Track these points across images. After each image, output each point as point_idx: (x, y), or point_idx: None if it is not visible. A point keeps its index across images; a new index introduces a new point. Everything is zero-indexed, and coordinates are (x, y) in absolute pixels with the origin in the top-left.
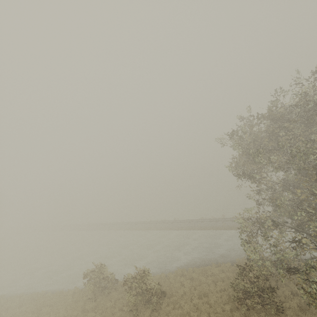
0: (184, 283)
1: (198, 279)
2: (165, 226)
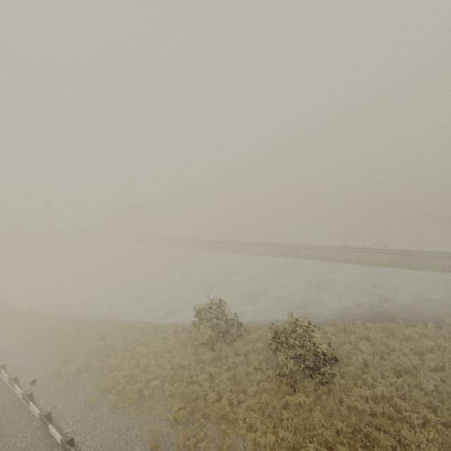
0: (358, 345)
1: (381, 341)
2: (286, 252)
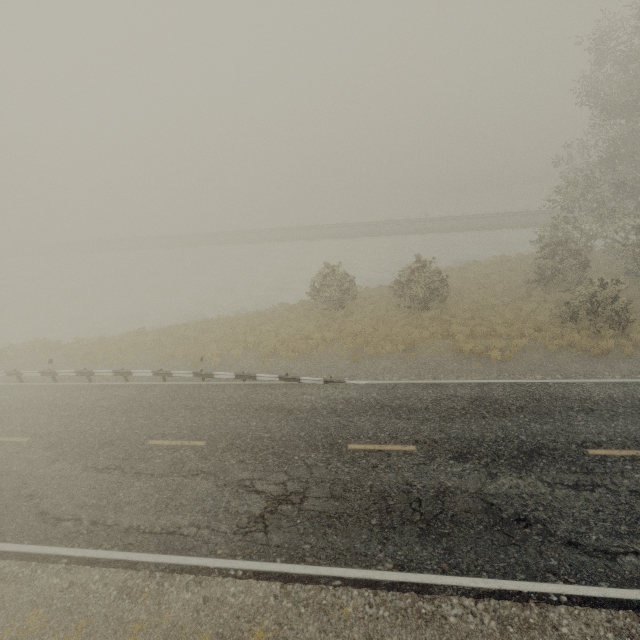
0: (449, 281)
1: (461, 277)
2: (333, 233)
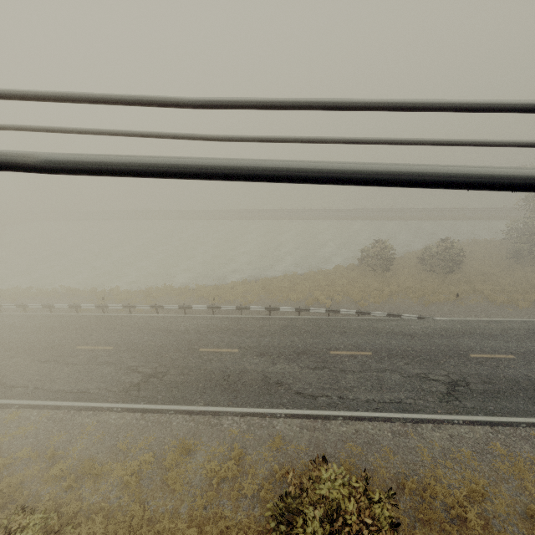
0: None
1: None
2: (327, 215)
